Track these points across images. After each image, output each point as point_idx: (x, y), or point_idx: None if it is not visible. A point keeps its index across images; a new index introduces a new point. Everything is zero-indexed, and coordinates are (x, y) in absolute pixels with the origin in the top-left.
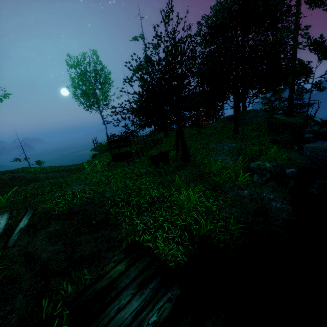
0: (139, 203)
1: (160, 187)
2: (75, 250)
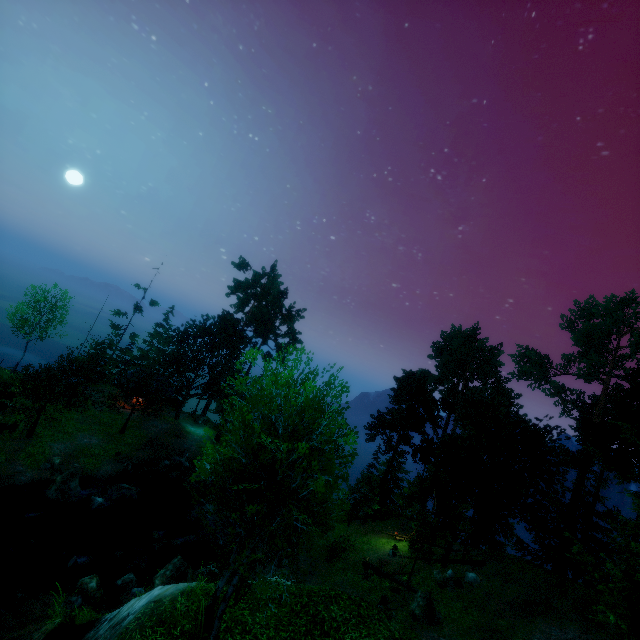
0: None
1: None
2: None
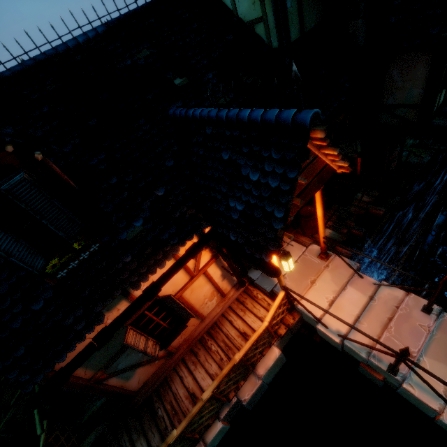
0: None
1: None
2: None
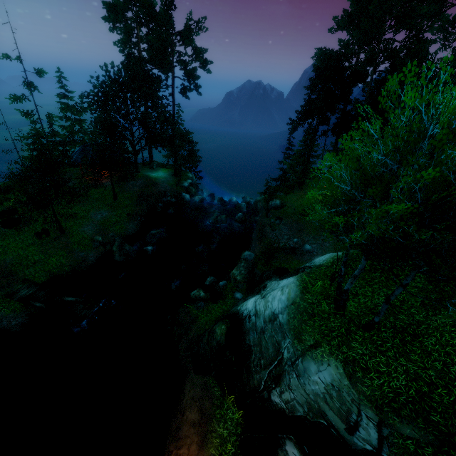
0: (28, 264)
1: (41, 254)
2: (0, 284)
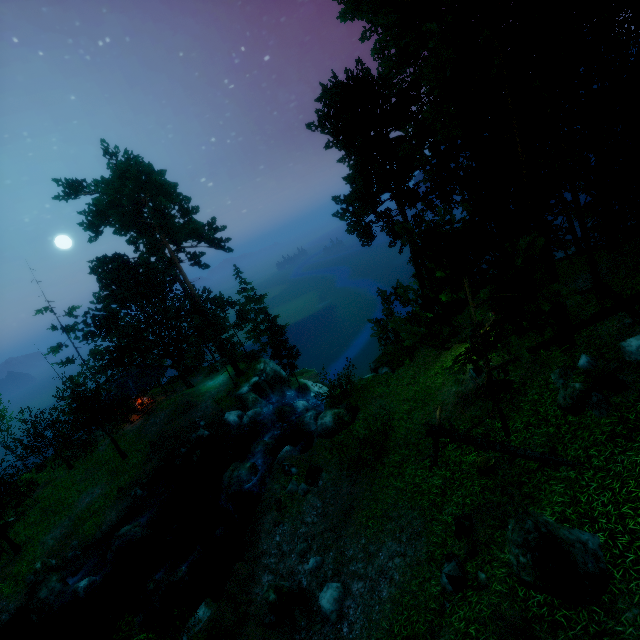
0: None
1: None
2: None
